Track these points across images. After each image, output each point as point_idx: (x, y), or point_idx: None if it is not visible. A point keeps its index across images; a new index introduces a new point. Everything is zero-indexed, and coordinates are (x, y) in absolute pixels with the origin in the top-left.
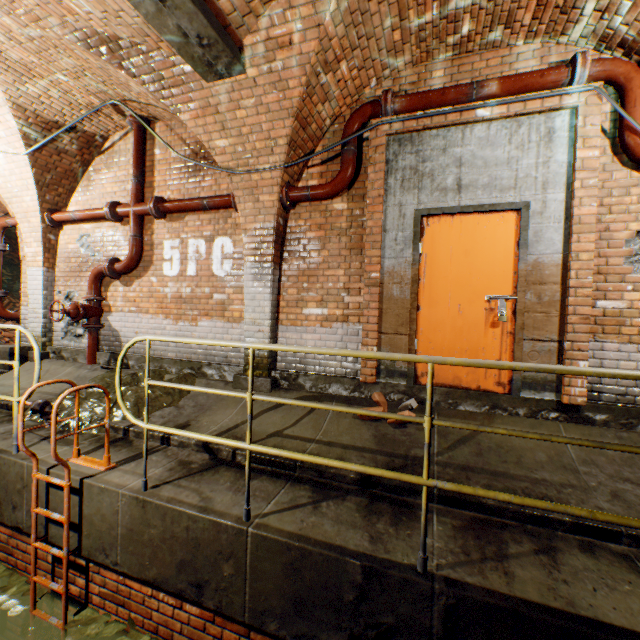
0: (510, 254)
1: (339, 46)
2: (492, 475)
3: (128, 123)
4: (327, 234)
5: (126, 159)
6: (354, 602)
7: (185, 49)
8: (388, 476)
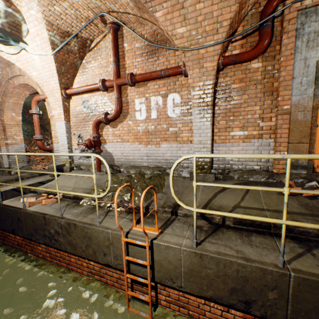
0: None
1: None
2: None
3: (107, 28)
4: (246, 84)
5: (105, 52)
6: None
7: None
8: None
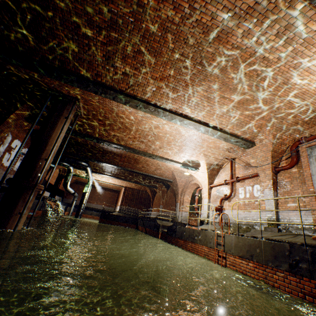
0: None
1: (279, 134)
2: None
3: (228, 160)
4: (291, 179)
5: (228, 169)
6: (288, 254)
7: (241, 146)
8: (292, 223)
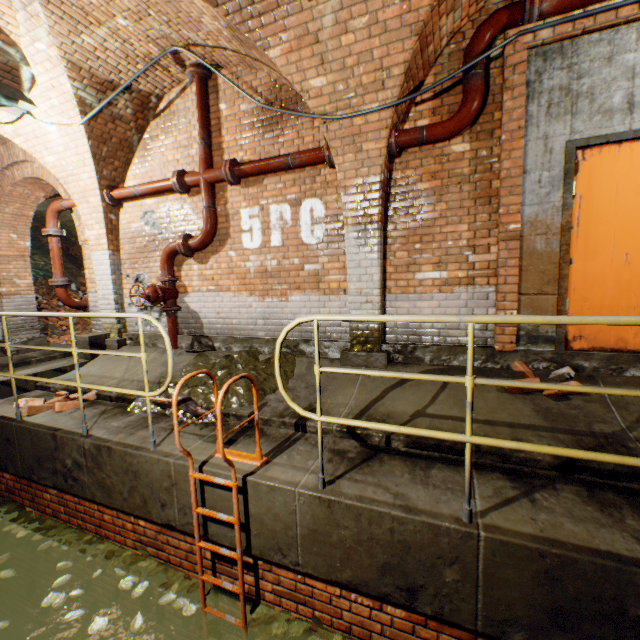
0: None
1: None
2: None
3: (187, 75)
4: (444, 184)
5: (186, 120)
6: None
7: None
8: None
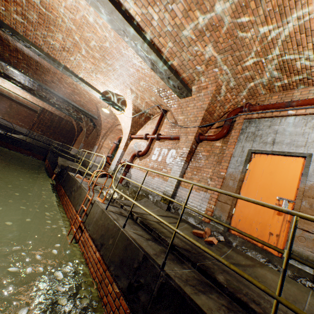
0: (296, 178)
1: (225, 88)
2: (237, 280)
3: (160, 111)
4: (209, 154)
5: (156, 122)
6: (136, 268)
7: (174, 90)
8: (165, 223)
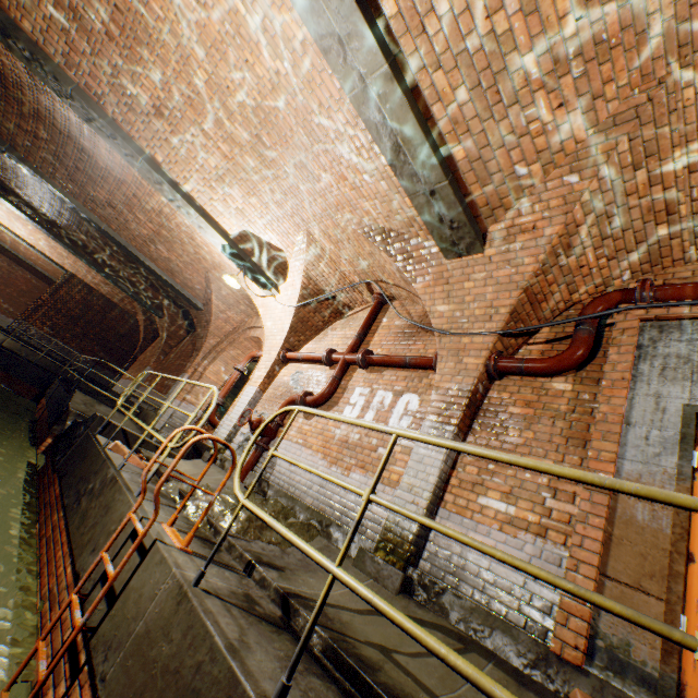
0: None
1: (586, 233)
2: None
3: (372, 298)
4: (536, 413)
5: (358, 323)
6: None
7: (437, 231)
8: None
